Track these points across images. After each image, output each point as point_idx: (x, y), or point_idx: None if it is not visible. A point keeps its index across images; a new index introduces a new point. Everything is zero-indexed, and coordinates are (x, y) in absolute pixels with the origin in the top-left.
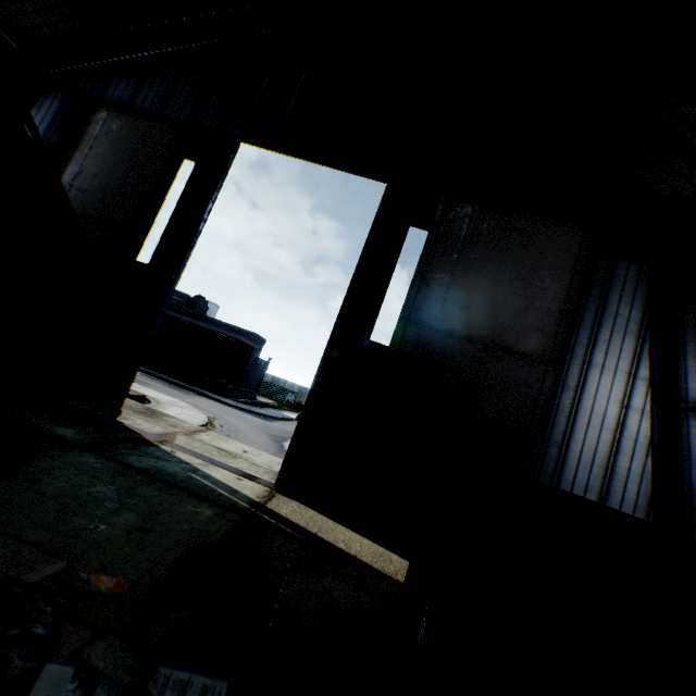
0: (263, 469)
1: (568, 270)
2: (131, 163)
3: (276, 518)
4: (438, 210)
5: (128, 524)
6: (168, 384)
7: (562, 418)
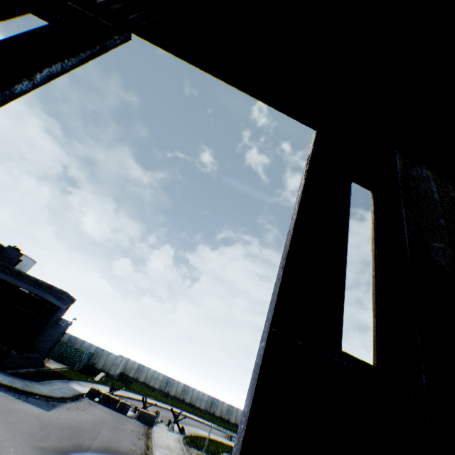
0: None
1: None
2: None
3: None
4: (398, 164)
5: None
6: None
7: None
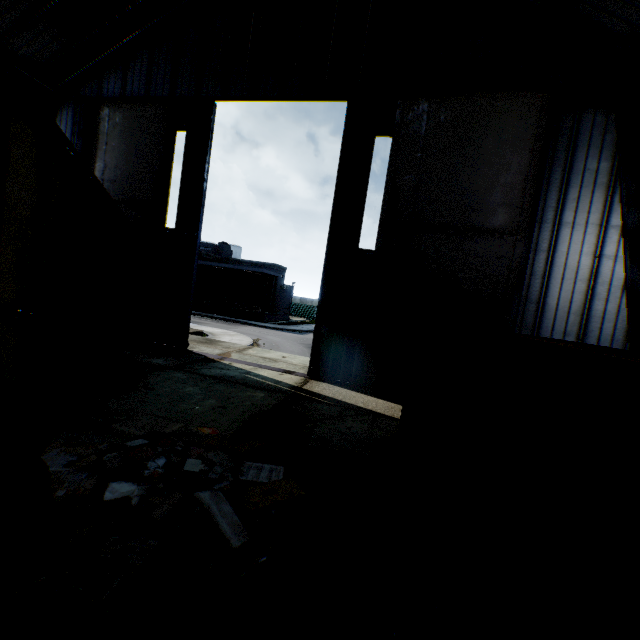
0: (299, 366)
1: (528, 139)
2: (138, 148)
3: (310, 394)
4: (397, 115)
5: (212, 405)
6: (217, 321)
7: (537, 278)
